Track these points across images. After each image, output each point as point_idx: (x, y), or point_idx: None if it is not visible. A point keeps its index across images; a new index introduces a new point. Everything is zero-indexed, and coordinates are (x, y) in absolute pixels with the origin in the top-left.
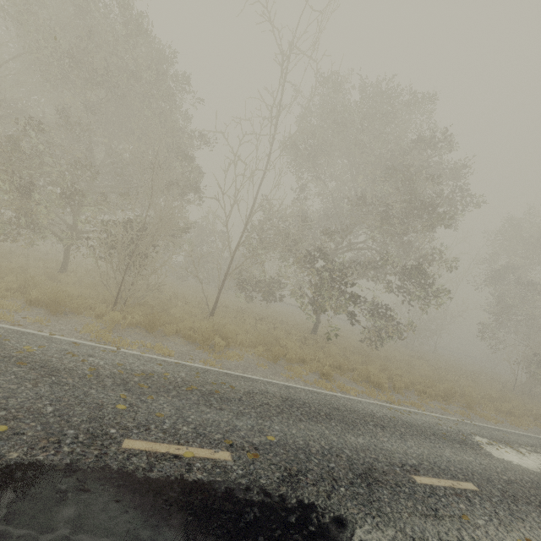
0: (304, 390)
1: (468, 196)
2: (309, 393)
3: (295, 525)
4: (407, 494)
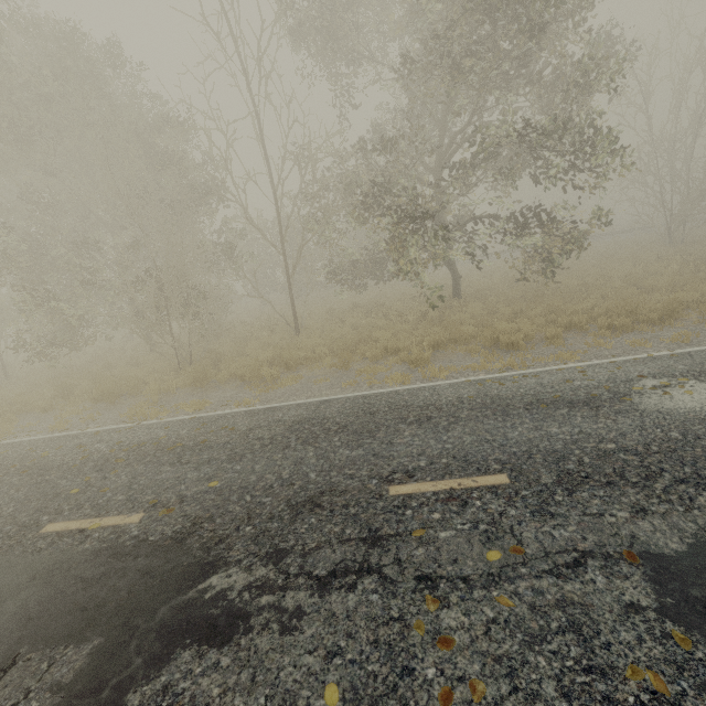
0: (348, 399)
1: None
2: (350, 402)
3: (142, 581)
4: (346, 517)
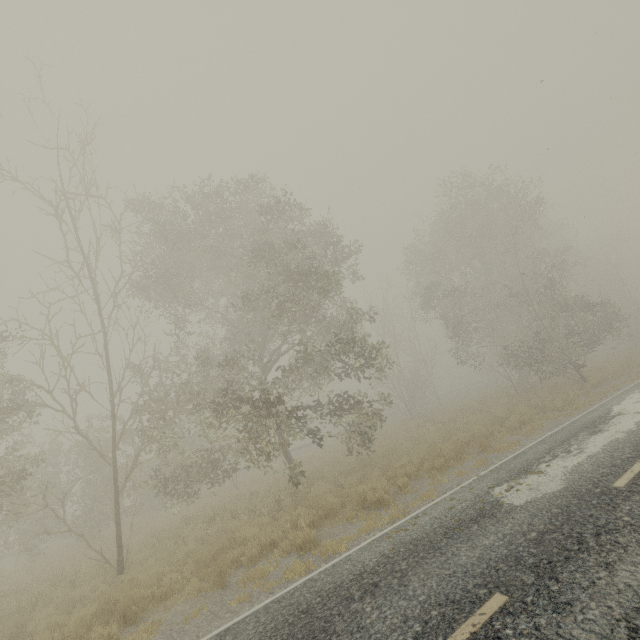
0: (257, 613)
1: (345, 246)
2: (264, 614)
3: None
4: None
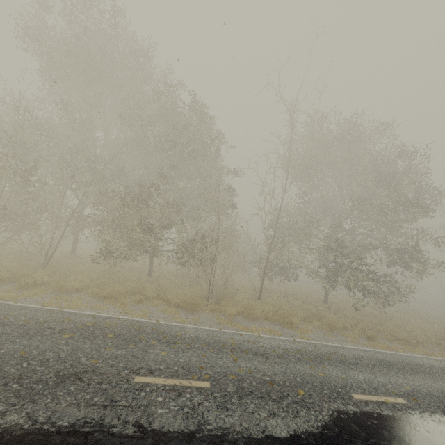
0: (375, 351)
1: (436, 189)
2: (381, 354)
3: None
4: None
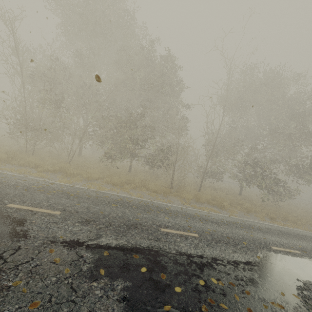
0: (277, 226)
1: None
2: (281, 228)
3: None
4: None
